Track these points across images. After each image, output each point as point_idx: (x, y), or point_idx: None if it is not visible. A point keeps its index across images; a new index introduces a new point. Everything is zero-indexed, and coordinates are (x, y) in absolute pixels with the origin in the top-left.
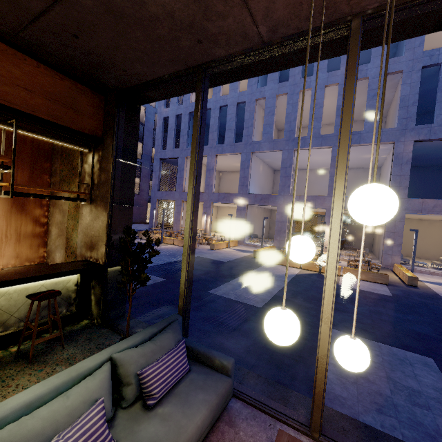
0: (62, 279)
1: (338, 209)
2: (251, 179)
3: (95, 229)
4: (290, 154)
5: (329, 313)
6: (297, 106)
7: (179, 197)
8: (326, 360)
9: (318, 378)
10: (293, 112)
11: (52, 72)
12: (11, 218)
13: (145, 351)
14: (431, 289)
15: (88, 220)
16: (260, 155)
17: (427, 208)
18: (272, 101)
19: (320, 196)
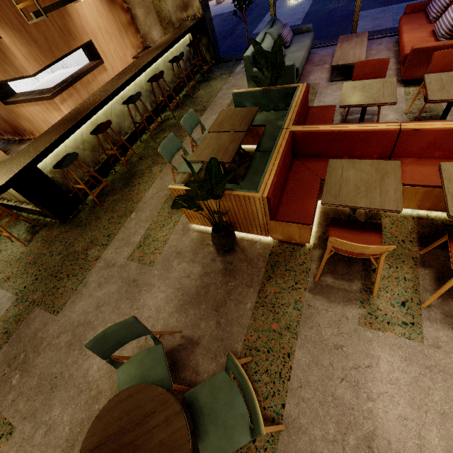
0: (184, 39)
1: None
2: None
3: None
4: None
5: None
6: None
7: None
8: None
9: (357, 7)
10: None
11: None
12: (112, 11)
13: (276, 28)
14: None
15: None
16: None
17: None
18: None
19: None
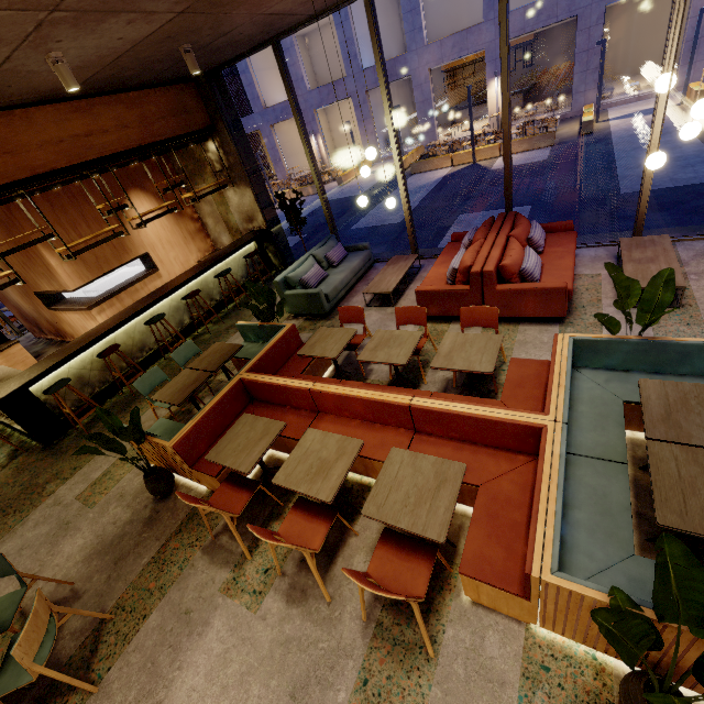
0: (247, 248)
1: (392, 135)
2: (358, 40)
3: (247, 205)
4: None
5: (404, 196)
6: None
7: (264, 122)
8: (409, 220)
9: (409, 231)
10: None
11: (162, 90)
12: (179, 223)
13: (323, 249)
14: (609, 130)
15: (237, 201)
16: None
17: None
18: None
19: (473, 27)
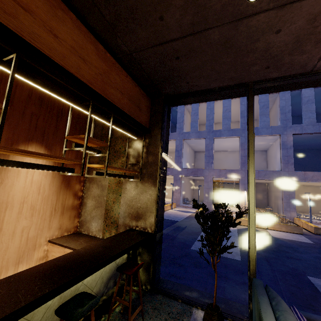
0: None
1: None
2: (183, 158)
3: (142, 201)
4: (211, 141)
5: None
6: (213, 110)
7: None
8: None
9: None
10: (211, 114)
11: (132, 81)
12: (60, 193)
13: None
14: None
15: (133, 194)
16: (188, 141)
17: (308, 177)
18: (196, 107)
19: (235, 170)
